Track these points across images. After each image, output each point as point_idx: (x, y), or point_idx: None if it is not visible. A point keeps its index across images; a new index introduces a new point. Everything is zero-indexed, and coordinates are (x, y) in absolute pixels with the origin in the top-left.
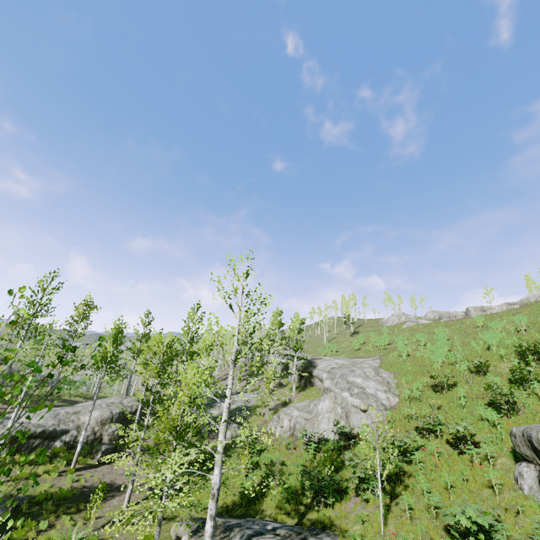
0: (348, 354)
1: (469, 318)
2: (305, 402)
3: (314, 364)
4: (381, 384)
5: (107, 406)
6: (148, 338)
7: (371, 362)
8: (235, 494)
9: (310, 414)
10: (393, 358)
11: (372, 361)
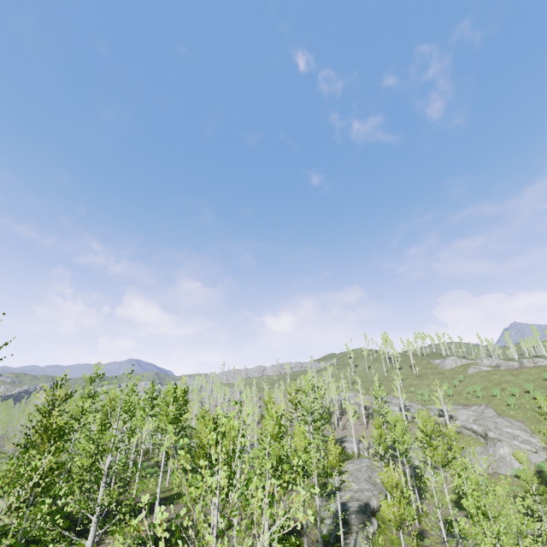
0: (446, 400)
1: (526, 369)
2: (480, 448)
3: (453, 417)
4: (522, 431)
5: (369, 468)
6: (385, 418)
7: (488, 411)
8: (516, 512)
9: (494, 457)
10: (501, 407)
11: (488, 410)
